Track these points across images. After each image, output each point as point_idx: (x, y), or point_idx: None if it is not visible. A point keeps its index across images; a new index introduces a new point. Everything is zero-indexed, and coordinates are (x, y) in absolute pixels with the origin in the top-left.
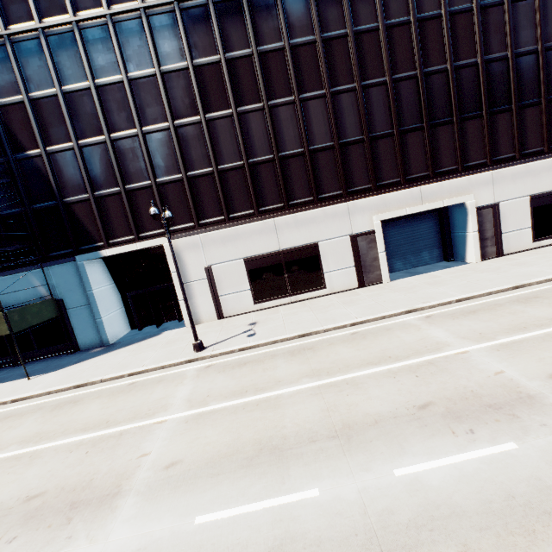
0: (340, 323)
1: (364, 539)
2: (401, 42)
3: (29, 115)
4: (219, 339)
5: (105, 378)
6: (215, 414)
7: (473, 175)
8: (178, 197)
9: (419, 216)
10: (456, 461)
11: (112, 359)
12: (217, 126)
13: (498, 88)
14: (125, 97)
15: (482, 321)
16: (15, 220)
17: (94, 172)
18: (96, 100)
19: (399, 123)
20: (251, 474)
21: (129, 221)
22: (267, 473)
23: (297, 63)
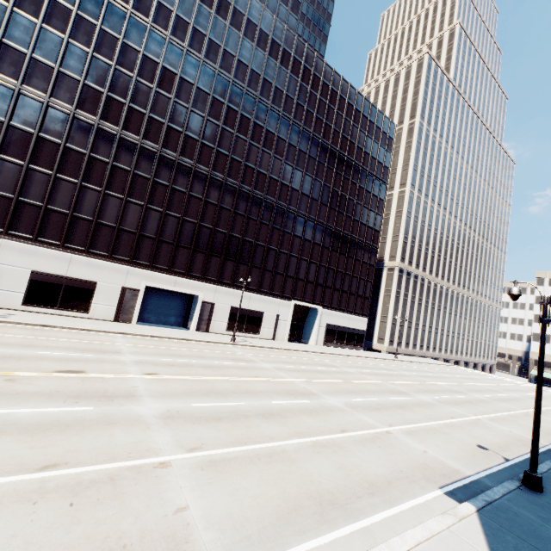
0: (75, 327)
1: (7, 355)
2: (194, 205)
3: None
4: None
5: None
6: None
7: (207, 283)
8: (1, 207)
9: (178, 294)
10: (66, 354)
11: None
12: (62, 184)
13: (232, 249)
14: None
15: (147, 342)
16: None
17: None
18: None
19: (179, 240)
20: None
21: None
22: None
23: (134, 182)
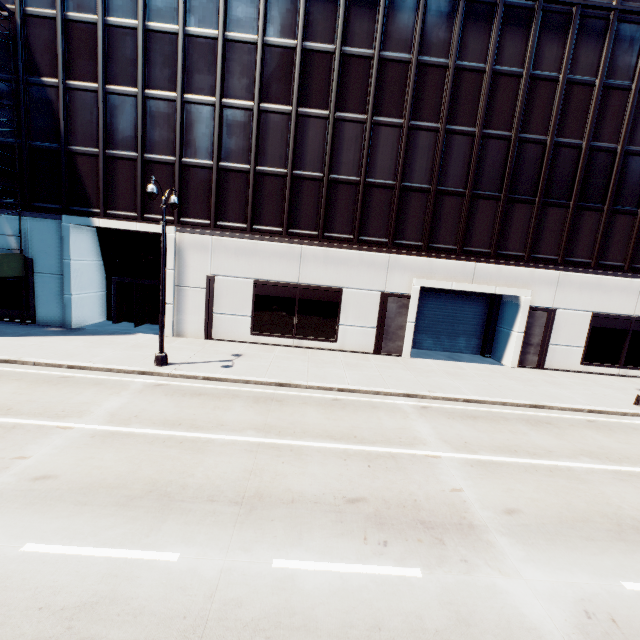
0: (327, 384)
1: (189, 625)
2: (505, 95)
3: (58, 36)
4: (190, 359)
5: (40, 361)
6: (129, 438)
7: (539, 269)
8: (201, 186)
9: (468, 296)
10: (347, 570)
11: (63, 344)
12: (270, 120)
13: (596, 182)
14: (175, 52)
15: (477, 430)
16: (5, 151)
17: (113, 127)
18: (140, 45)
19: (475, 185)
20: (120, 515)
21: (137, 195)
22: (138, 520)
23: (381, 79)
